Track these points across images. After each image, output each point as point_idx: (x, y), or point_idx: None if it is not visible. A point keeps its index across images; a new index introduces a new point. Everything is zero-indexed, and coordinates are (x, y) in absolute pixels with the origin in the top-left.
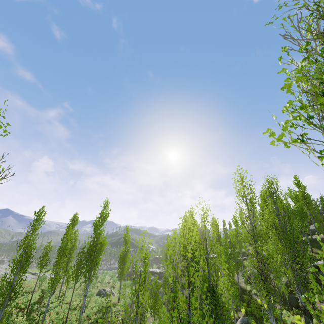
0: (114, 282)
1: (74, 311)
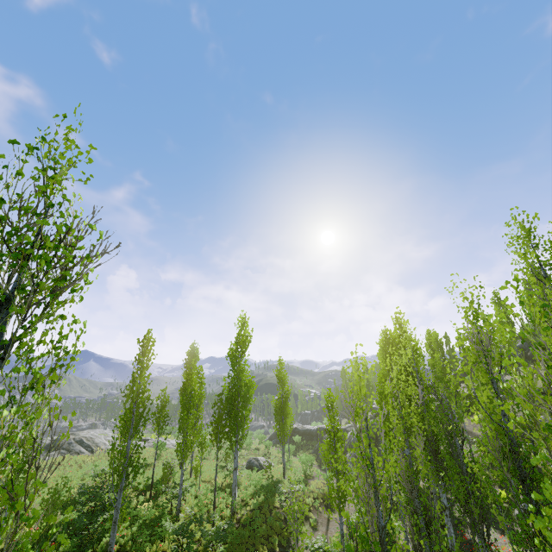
0: (266, 447)
1: (222, 493)
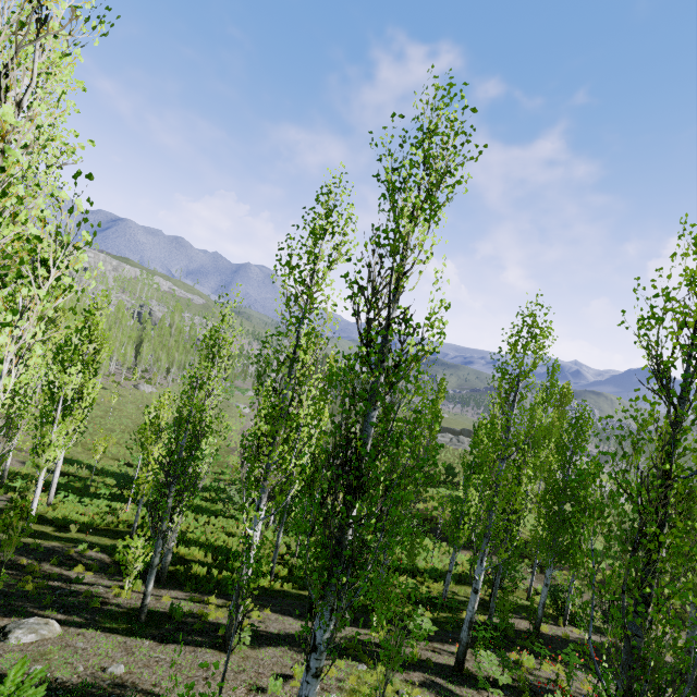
0: None
1: None
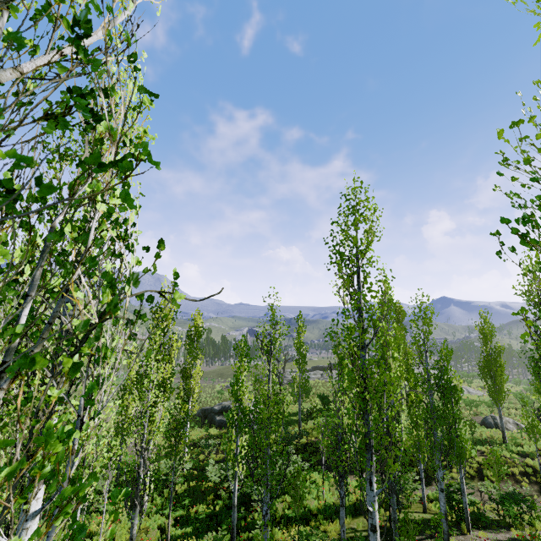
0: None
1: None
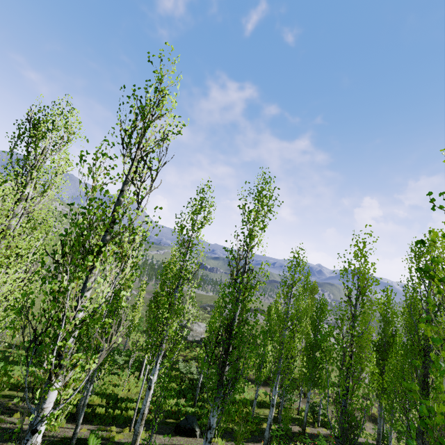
0: None
1: None
